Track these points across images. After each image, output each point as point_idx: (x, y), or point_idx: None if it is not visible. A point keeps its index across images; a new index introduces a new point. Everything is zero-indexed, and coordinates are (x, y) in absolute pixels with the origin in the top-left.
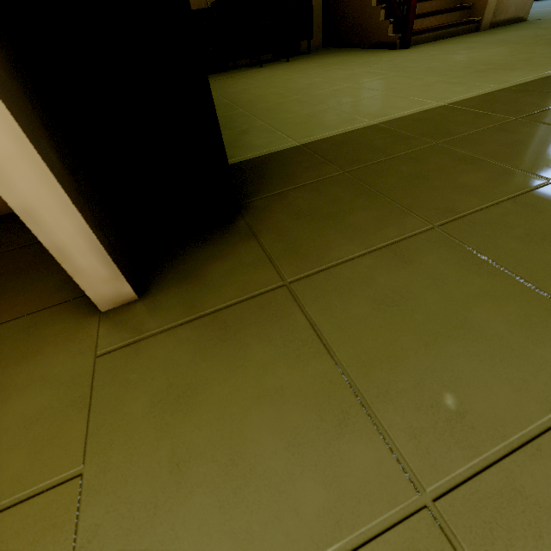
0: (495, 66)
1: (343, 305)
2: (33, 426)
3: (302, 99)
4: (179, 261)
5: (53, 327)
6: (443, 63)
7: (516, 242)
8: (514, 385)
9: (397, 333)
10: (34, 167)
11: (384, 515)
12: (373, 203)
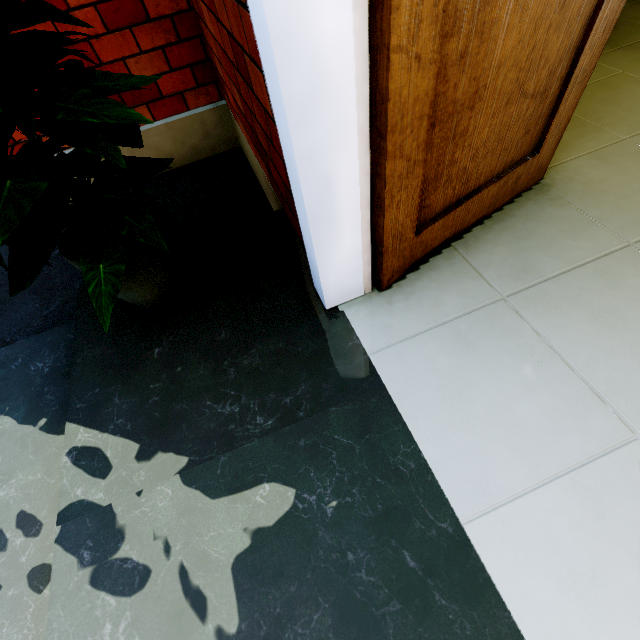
0: None
1: None
2: None
3: None
4: None
5: None
6: None
7: None
8: None
9: None
10: None
11: None
12: None
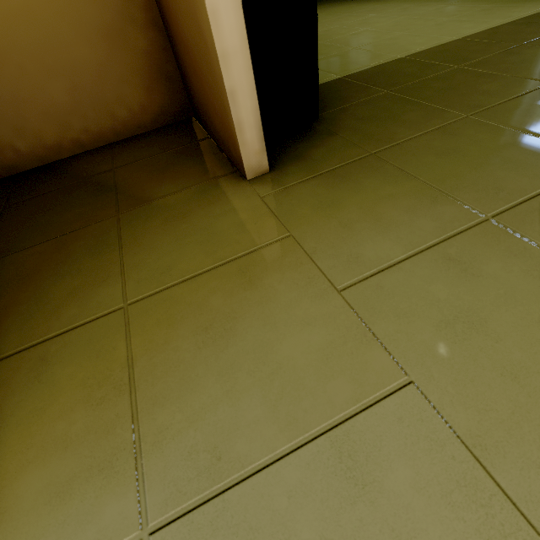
0: (499, 4)
1: (416, 158)
2: (244, 225)
3: (326, 43)
4: (285, 152)
5: (218, 190)
6: (450, 4)
7: (527, 118)
8: (530, 177)
9: (456, 166)
10: (245, 60)
11: (467, 224)
12: (418, 107)
